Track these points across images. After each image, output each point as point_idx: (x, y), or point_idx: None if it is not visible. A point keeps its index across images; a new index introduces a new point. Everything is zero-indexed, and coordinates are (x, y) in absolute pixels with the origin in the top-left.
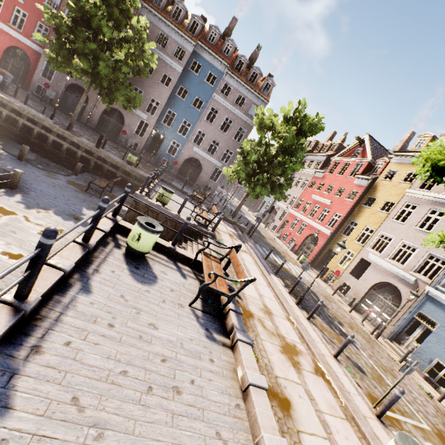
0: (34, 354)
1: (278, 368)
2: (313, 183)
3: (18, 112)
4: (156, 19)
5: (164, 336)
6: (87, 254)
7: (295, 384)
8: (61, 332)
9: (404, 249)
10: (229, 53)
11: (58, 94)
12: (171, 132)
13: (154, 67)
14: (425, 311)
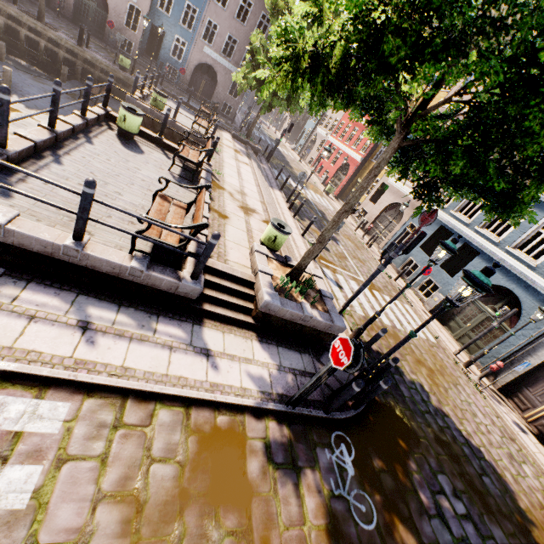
0: (67, 155)
1: (229, 209)
2: None
3: None
4: None
5: (145, 174)
6: (87, 125)
7: (239, 217)
8: (79, 153)
9: None
10: None
11: None
12: (172, 23)
13: None
14: (415, 221)
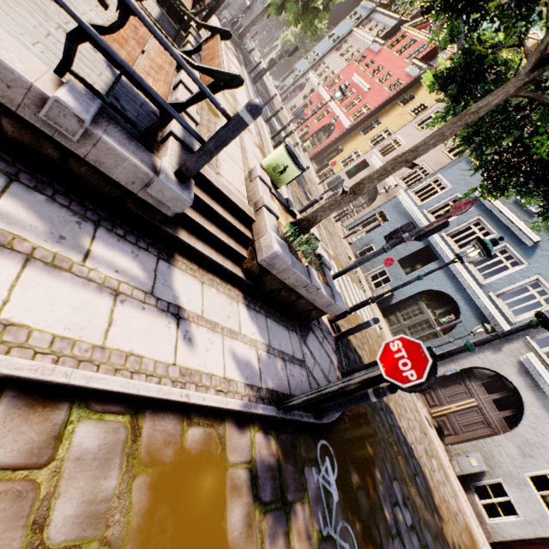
0: None
1: None
2: (364, 58)
3: None
4: None
5: None
6: None
7: None
8: None
9: None
10: None
11: None
12: None
13: None
14: (387, 210)
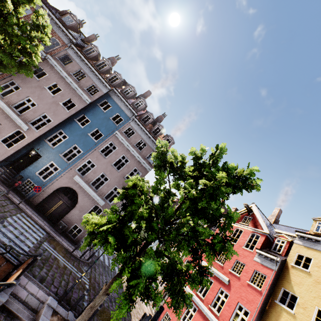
0: None
1: None
2: None
3: None
4: (80, 60)
5: None
6: None
7: None
8: None
9: None
10: (139, 107)
11: None
12: (53, 152)
13: (37, 61)
14: None
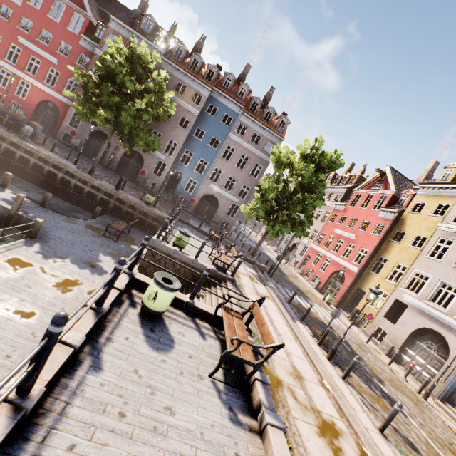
0: None
1: None
2: (335, 216)
3: (44, 160)
4: (175, 70)
5: (182, 425)
6: (100, 319)
7: None
8: (65, 430)
9: (444, 290)
10: (243, 96)
11: (82, 140)
12: (188, 170)
13: (173, 113)
14: None
